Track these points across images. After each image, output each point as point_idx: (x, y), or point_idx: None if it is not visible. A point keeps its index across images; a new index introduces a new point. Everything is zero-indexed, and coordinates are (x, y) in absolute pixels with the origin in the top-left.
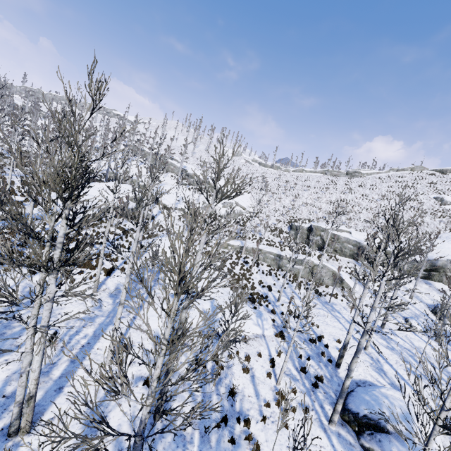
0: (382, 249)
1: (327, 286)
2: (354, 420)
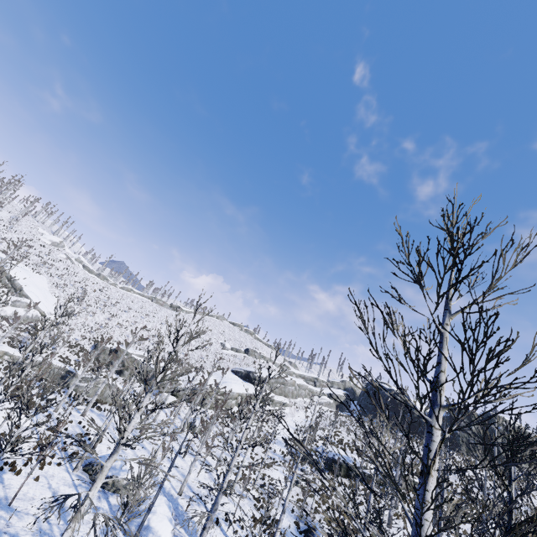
0: (170, 376)
1: (110, 404)
2: (92, 467)
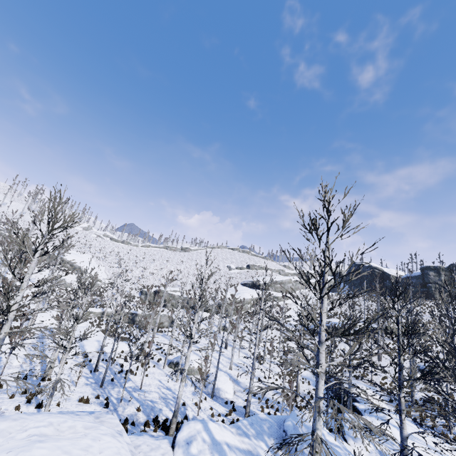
0: None
1: (167, 327)
2: (173, 364)
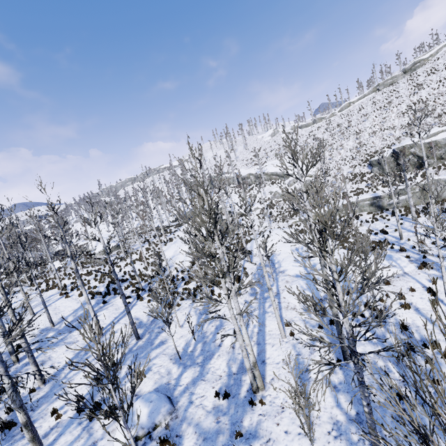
0: None
1: None
2: None
